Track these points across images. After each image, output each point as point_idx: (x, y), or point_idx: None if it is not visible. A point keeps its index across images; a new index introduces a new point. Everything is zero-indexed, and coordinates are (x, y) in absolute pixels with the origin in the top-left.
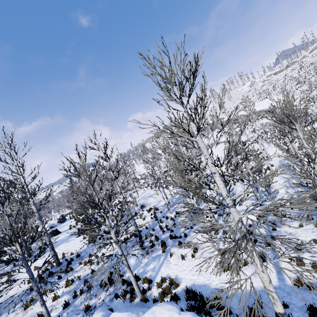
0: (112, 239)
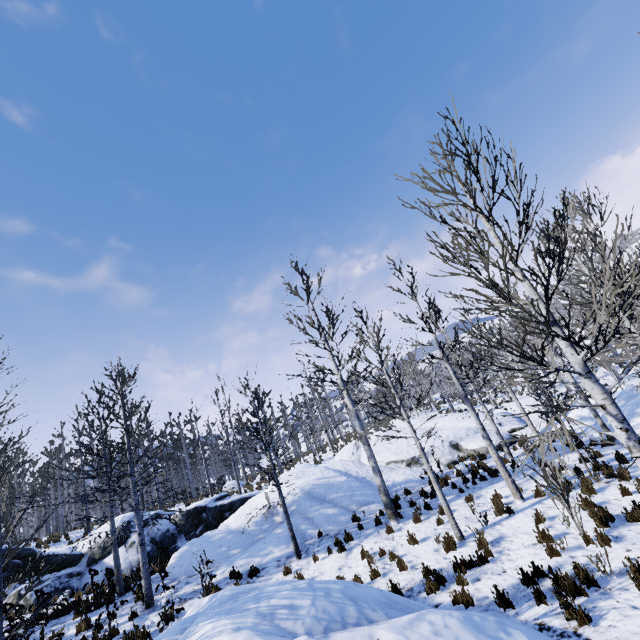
0: (490, 404)
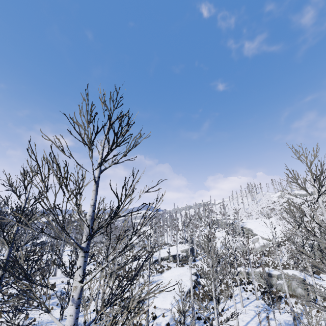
0: None
